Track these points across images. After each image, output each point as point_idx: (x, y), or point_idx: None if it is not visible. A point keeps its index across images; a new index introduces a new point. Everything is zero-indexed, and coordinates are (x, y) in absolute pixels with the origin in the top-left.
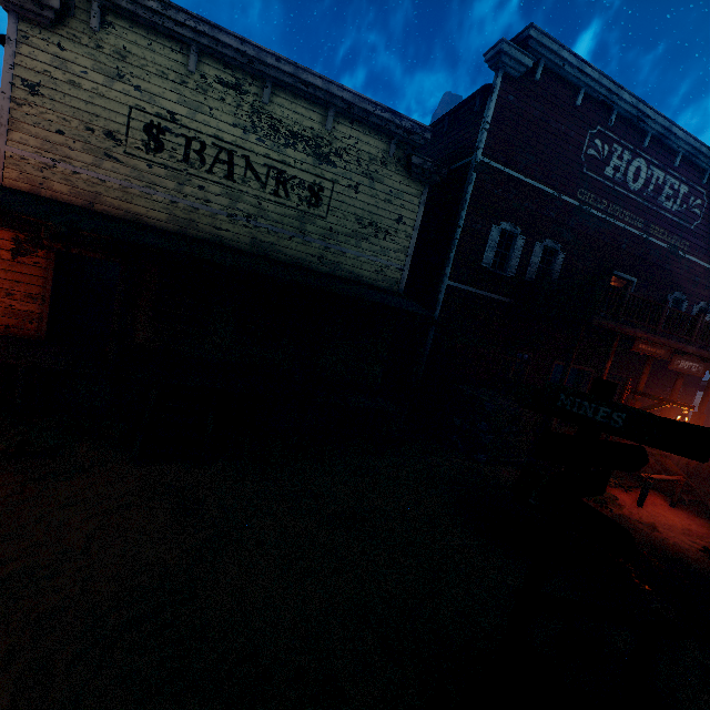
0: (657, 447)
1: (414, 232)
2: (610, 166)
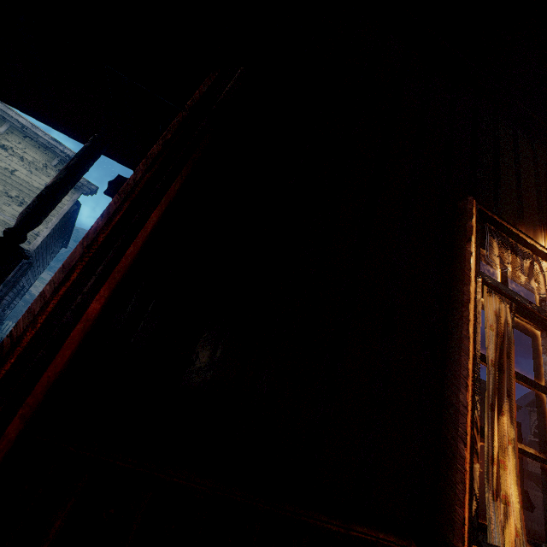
0: None
1: (59, 215)
2: None
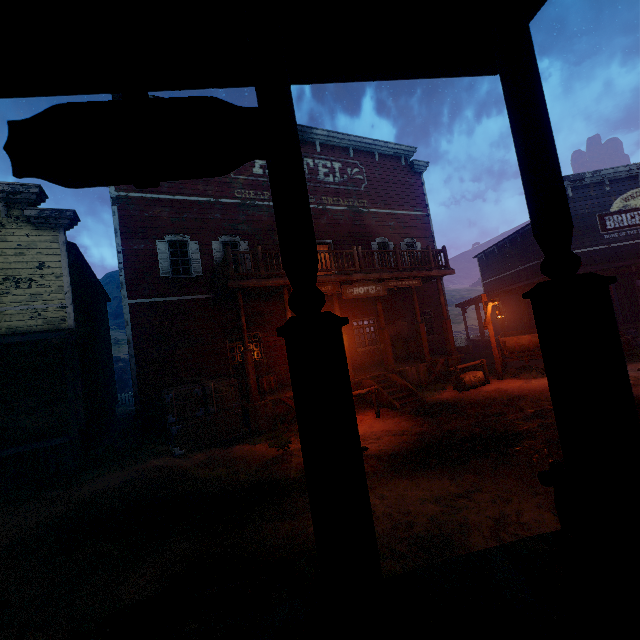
0: None
1: (64, 271)
2: (257, 167)
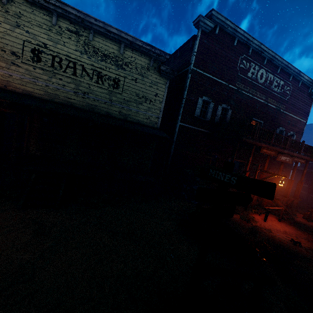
0: (251, 193)
1: (163, 100)
2: (250, 72)
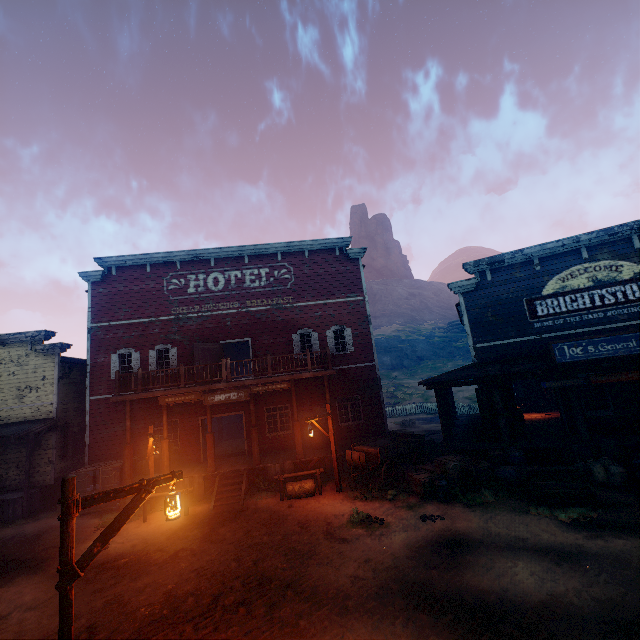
0: None
1: (55, 381)
2: (192, 287)
